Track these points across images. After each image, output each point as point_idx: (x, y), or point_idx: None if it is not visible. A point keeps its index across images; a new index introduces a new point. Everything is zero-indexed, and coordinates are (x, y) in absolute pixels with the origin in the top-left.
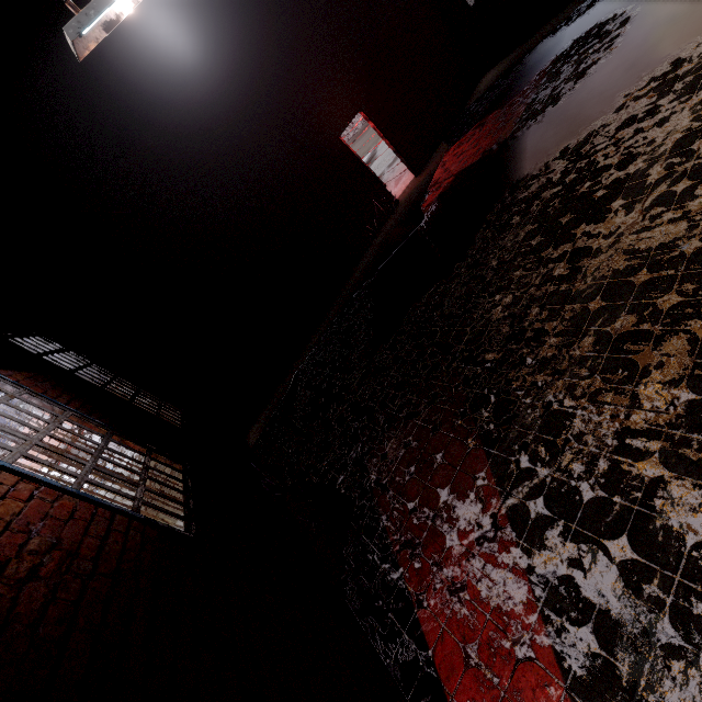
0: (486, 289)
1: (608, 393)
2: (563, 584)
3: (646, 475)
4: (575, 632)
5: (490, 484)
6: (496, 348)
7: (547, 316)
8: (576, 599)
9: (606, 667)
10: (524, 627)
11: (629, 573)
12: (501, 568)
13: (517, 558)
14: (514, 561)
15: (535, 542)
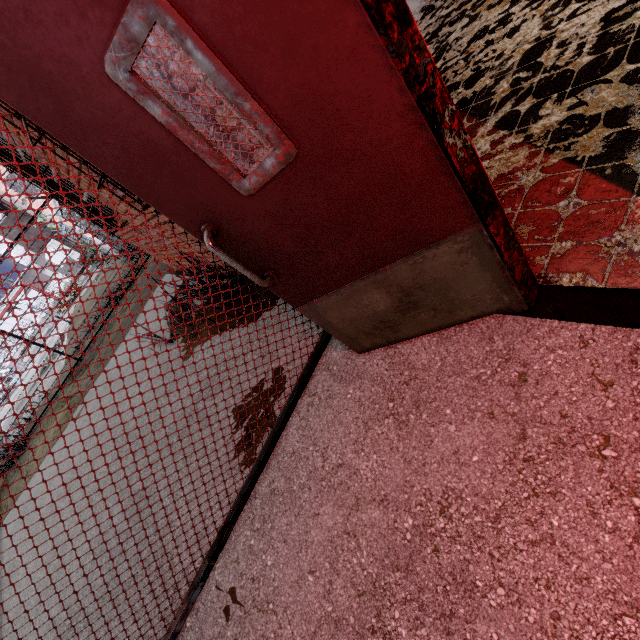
0: (438, 31)
1: (586, 5)
2: (565, 123)
3: (637, 21)
4: (584, 138)
5: (473, 122)
6: (458, 54)
7: (510, 5)
8: (581, 122)
9: (621, 135)
10: (530, 168)
11: (632, 77)
12: (497, 155)
13: (512, 141)
14: (510, 143)
15: (530, 121)
